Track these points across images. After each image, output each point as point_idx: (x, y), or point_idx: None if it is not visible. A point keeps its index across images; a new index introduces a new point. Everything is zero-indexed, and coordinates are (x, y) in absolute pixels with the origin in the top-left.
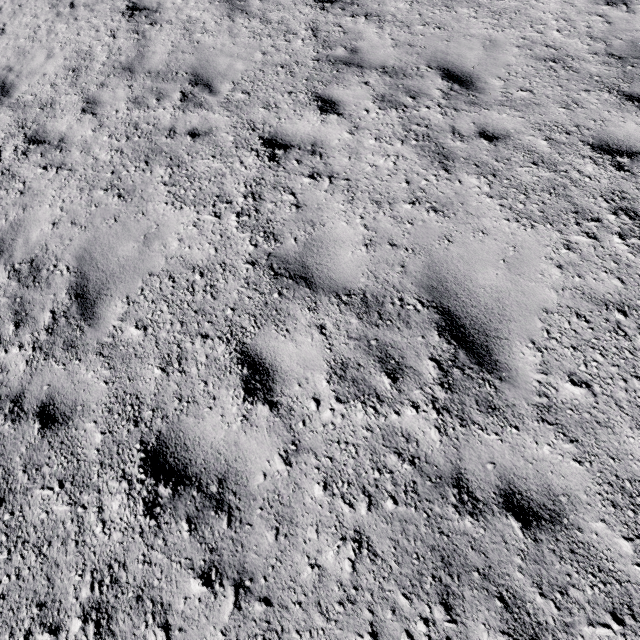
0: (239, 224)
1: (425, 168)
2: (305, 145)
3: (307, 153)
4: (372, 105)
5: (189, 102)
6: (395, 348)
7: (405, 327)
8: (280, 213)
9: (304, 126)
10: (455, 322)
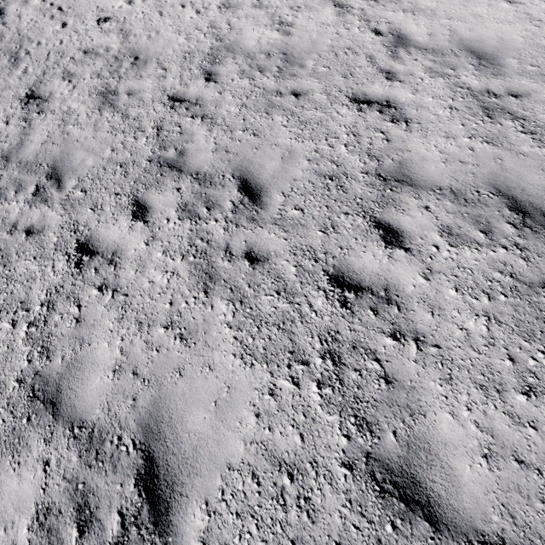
0: (26, 335)
1: (190, 288)
2: (108, 253)
3: (106, 262)
4: (174, 214)
5: (38, 197)
6: (95, 495)
7: (112, 471)
8: (62, 327)
9: (114, 232)
10: (153, 470)
